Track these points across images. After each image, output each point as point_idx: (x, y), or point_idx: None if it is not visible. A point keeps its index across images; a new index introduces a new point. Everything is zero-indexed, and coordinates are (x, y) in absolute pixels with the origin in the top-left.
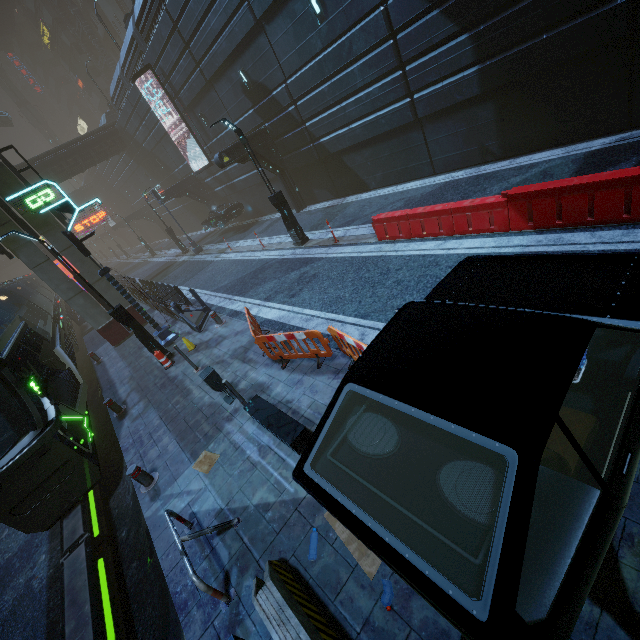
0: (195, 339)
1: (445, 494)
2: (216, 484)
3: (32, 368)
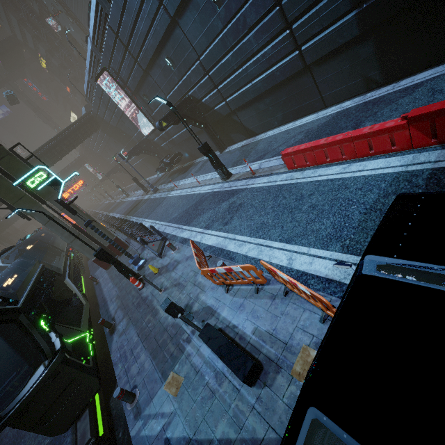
0: (158, 263)
1: None
2: (183, 409)
3: (44, 306)
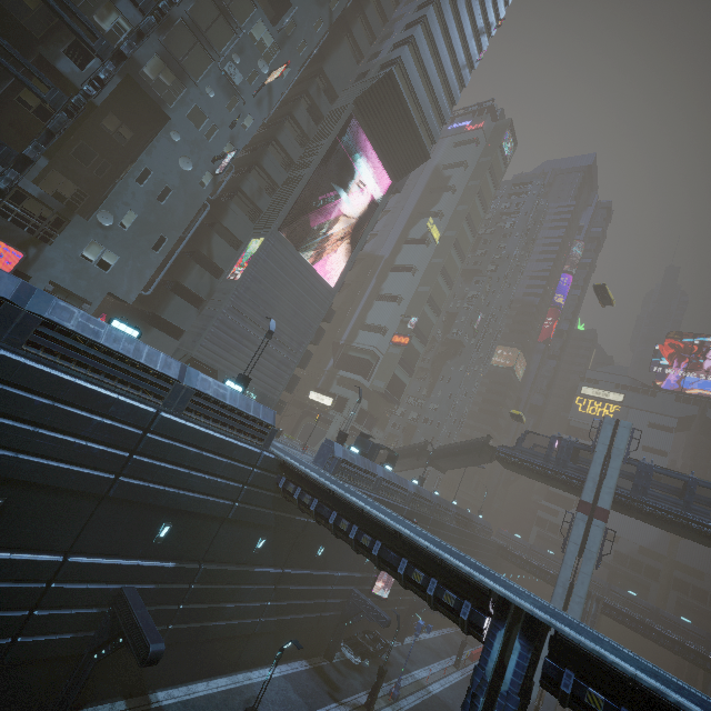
0: None
1: None
2: None
3: None
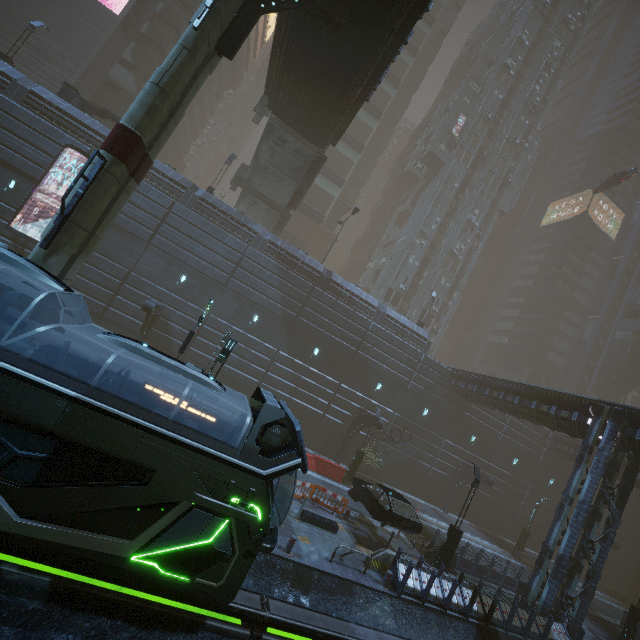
0: None
1: (405, 515)
2: (320, 547)
3: None
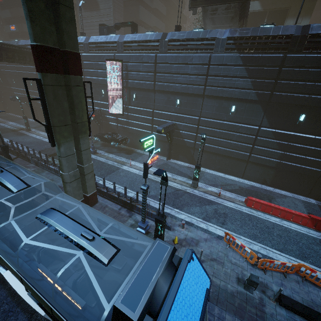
0: (170, 234)
1: None
2: None
3: None
